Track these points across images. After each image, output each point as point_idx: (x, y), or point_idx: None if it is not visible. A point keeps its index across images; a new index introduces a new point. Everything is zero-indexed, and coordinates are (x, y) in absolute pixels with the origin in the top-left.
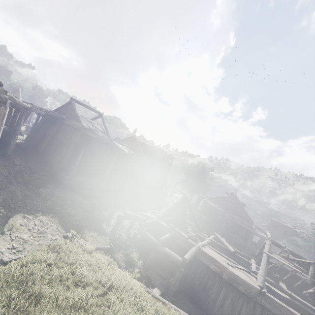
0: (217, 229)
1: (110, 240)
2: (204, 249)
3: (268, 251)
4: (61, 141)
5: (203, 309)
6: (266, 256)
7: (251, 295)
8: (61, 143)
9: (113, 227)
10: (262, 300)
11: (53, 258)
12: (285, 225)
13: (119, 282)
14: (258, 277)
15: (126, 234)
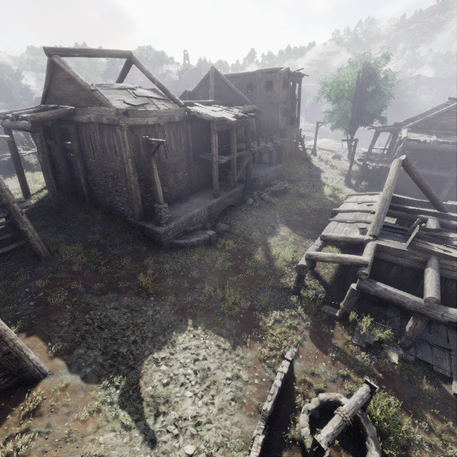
0: (437, 178)
1: (307, 315)
2: None
3: None
4: (103, 164)
5: None
6: None
7: None
8: (105, 169)
9: (294, 284)
10: None
11: None
12: None
13: None
14: None
15: (317, 280)
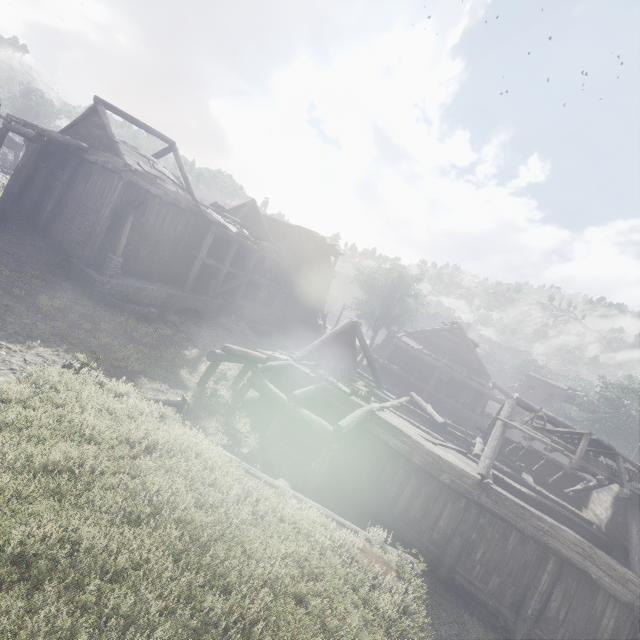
0: (420, 390)
1: (193, 398)
2: (383, 415)
3: (508, 417)
4: (83, 201)
5: (372, 515)
6: (500, 426)
7: (463, 489)
8: (82, 205)
9: (202, 375)
10: (481, 497)
11: (19, 391)
12: (552, 384)
13: (171, 442)
14: (480, 461)
15: (231, 391)
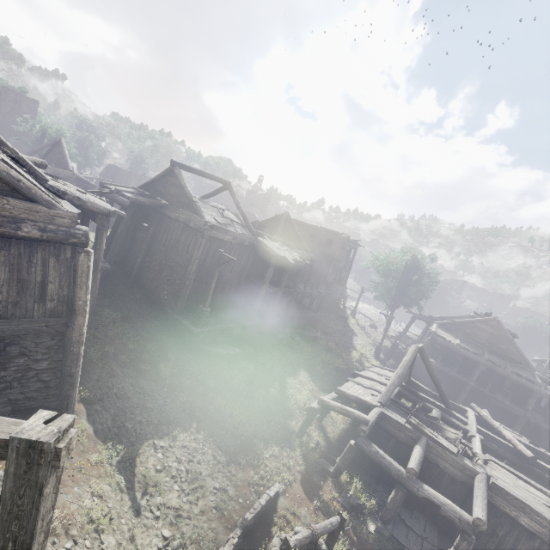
0: (458, 380)
1: (304, 460)
2: (494, 475)
3: None
4: (169, 254)
5: None
6: None
7: None
8: (169, 258)
9: (300, 426)
10: None
11: None
12: None
13: None
14: None
15: (322, 433)
